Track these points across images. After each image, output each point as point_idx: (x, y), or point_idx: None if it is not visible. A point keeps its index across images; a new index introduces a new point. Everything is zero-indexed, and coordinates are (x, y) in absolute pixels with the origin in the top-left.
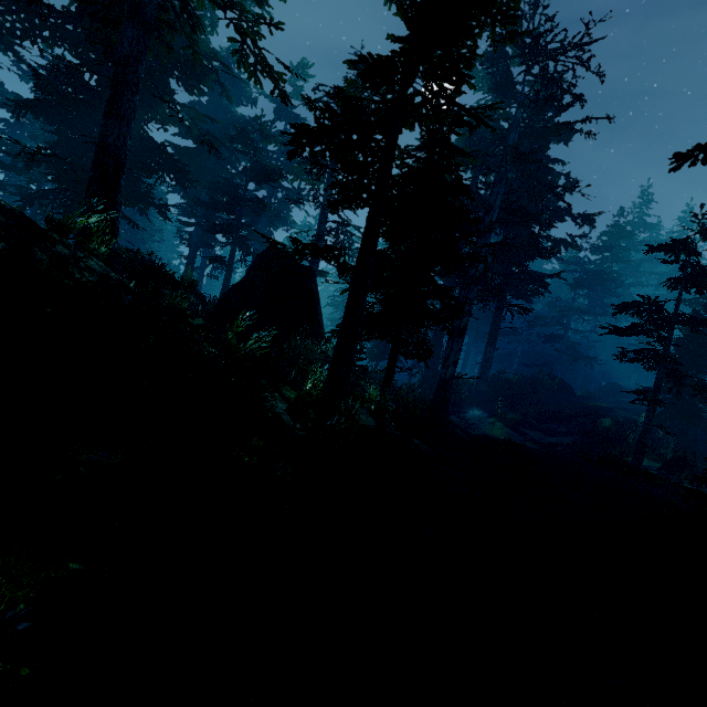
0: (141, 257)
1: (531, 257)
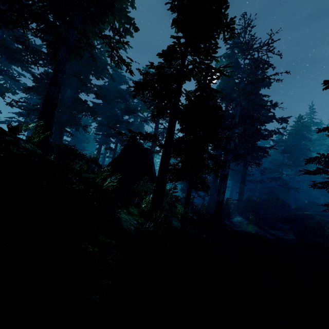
0: (69, 147)
1: (258, 139)
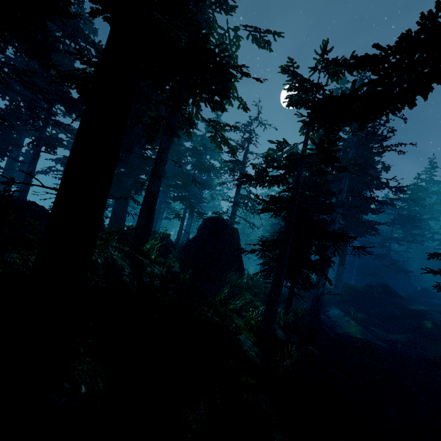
0: None
1: (365, 213)
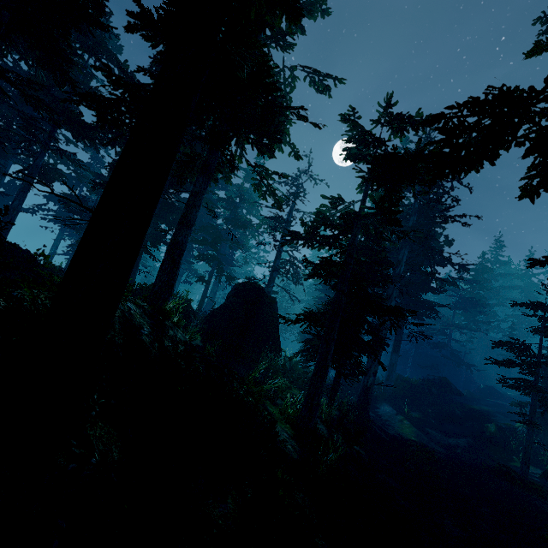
0: None
1: (425, 292)
